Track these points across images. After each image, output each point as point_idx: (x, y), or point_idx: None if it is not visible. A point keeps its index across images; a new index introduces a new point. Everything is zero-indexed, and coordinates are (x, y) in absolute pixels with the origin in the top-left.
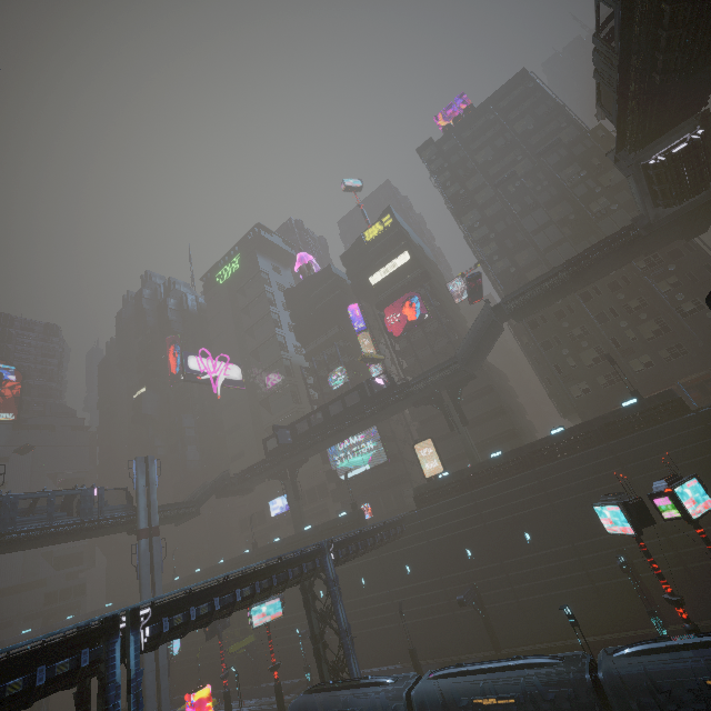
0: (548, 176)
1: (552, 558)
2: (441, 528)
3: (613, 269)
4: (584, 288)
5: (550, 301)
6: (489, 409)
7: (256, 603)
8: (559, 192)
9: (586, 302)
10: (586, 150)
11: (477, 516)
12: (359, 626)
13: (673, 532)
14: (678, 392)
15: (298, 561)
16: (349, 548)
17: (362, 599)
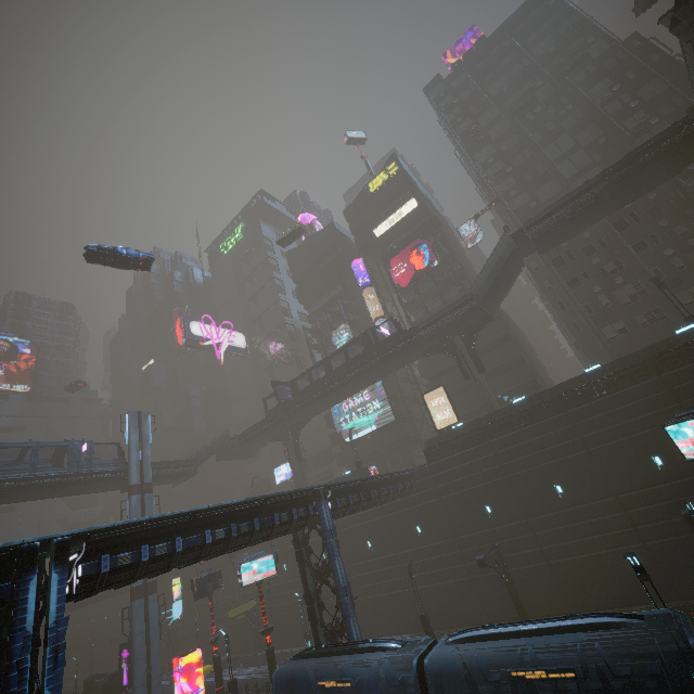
0: (573, 98)
1: (591, 513)
2: (456, 483)
3: (659, 182)
4: (619, 215)
5: (580, 226)
6: (507, 360)
7: (246, 560)
8: (586, 115)
9: (621, 231)
10: (618, 64)
11: (497, 467)
12: (364, 591)
13: None
14: None
15: (287, 506)
16: (349, 498)
17: (368, 562)
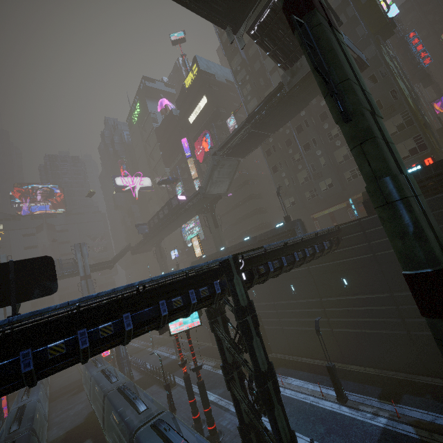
0: None
1: None
2: None
3: (295, 113)
4: (298, 121)
5: (256, 143)
6: (250, 210)
7: None
8: None
9: (298, 134)
10: None
11: None
12: None
13: (279, 309)
14: (350, 206)
15: None
16: None
17: None
